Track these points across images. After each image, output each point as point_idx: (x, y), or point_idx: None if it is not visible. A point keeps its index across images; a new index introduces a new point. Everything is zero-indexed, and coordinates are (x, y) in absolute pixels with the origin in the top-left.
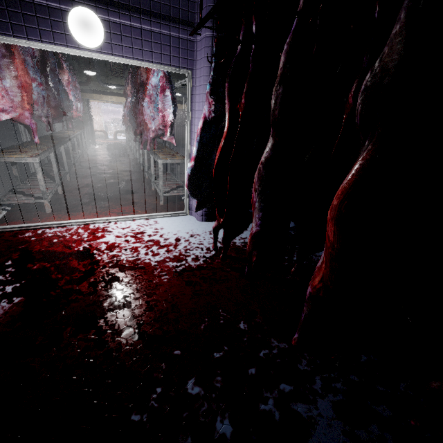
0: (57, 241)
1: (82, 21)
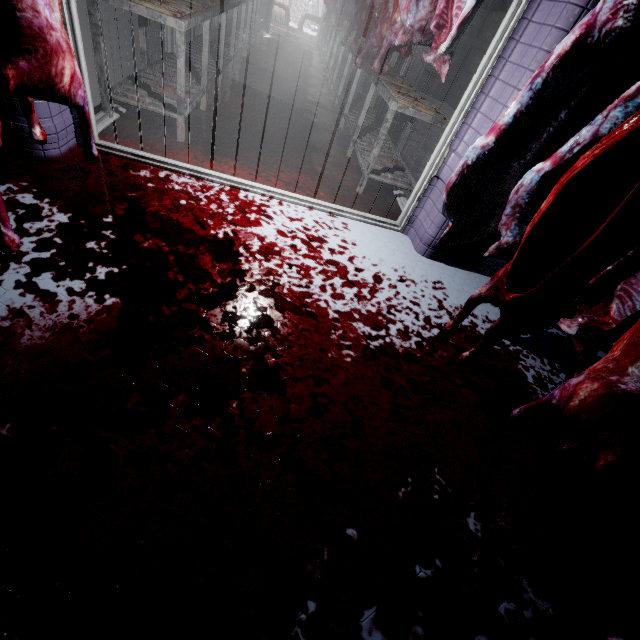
0: (186, 204)
1: None
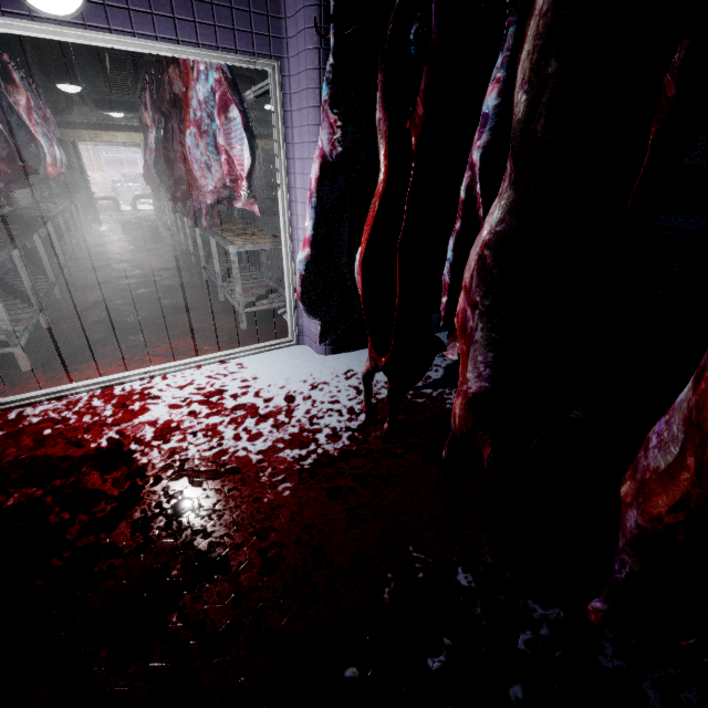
0: (52, 432)
1: None
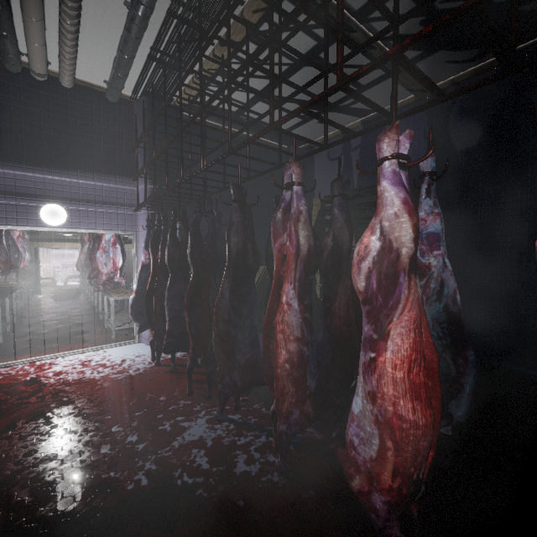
0: (3, 377)
1: (51, 212)
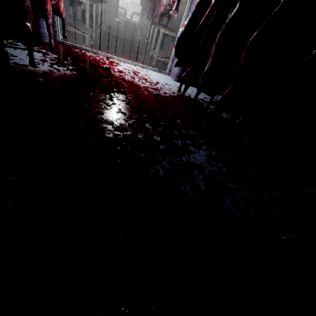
0: (92, 59)
1: None
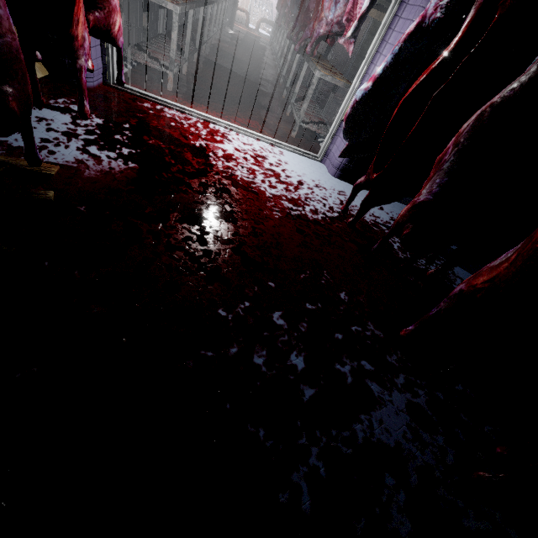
0: (175, 125)
1: None
